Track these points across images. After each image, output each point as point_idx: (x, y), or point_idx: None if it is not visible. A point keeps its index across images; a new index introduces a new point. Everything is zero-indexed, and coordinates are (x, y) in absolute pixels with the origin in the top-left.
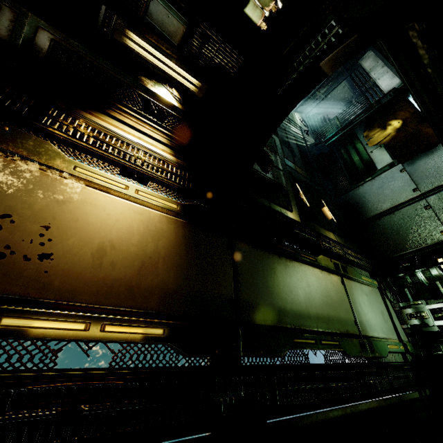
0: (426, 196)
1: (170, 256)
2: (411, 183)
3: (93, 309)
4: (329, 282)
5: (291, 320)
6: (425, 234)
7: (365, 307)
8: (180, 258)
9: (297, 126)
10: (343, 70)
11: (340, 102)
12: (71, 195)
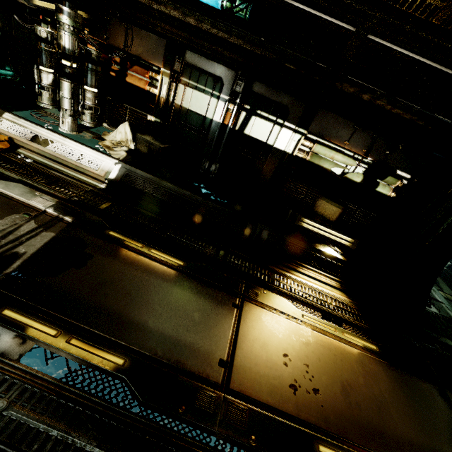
0: None
1: (395, 402)
2: None
3: (365, 451)
4: None
5: None
6: None
7: None
8: (404, 405)
9: None
10: None
11: None
12: (308, 338)
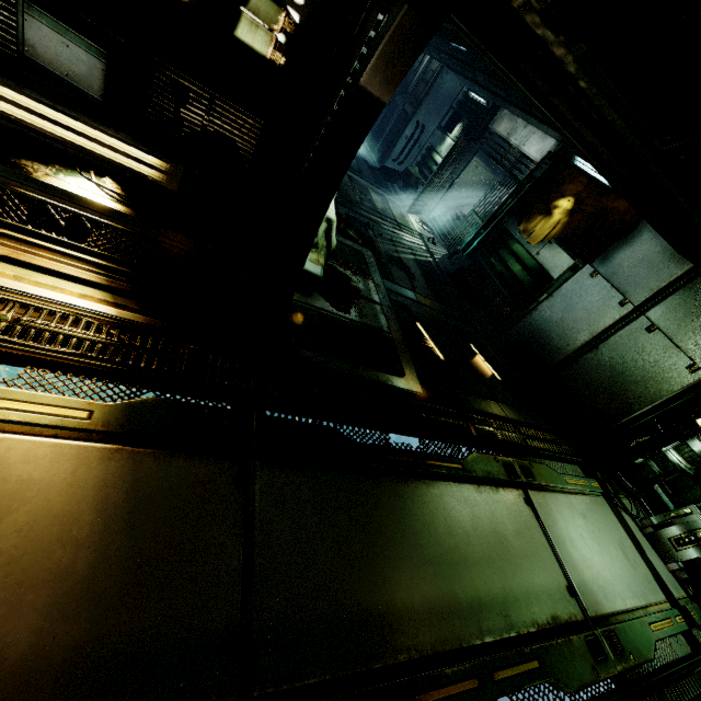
0: (645, 310)
1: (37, 552)
2: (614, 293)
3: None
4: (499, 507)
5: (411, 638)
6: (661, 376)
7: (585, 545)
8: (71, 550)
9: (414, 233)
10: (468, 142)
11: (477, 190)
12: None
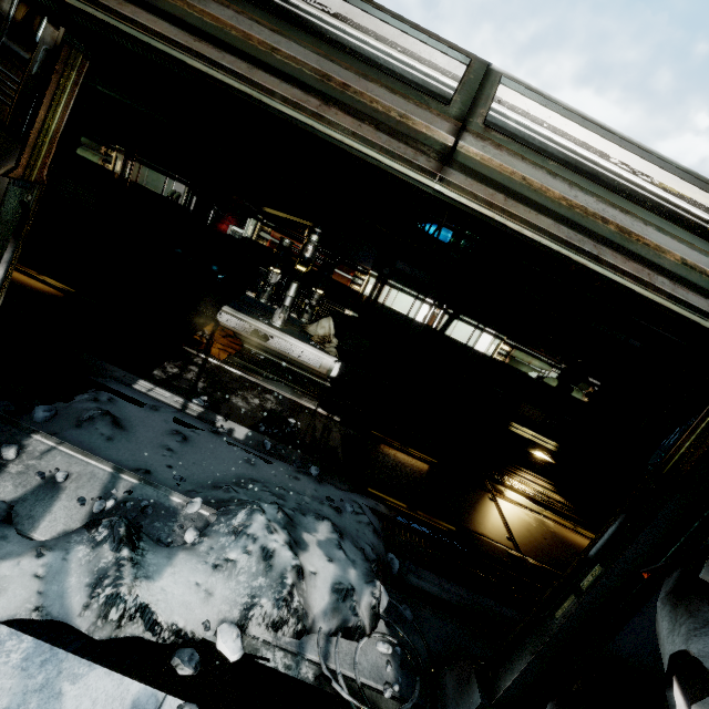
0: None
1: None
2: None
3: None
4: None
5: None
6: None
7: None
8: None
9: None
10: None
11: None
12: (553, 529)
